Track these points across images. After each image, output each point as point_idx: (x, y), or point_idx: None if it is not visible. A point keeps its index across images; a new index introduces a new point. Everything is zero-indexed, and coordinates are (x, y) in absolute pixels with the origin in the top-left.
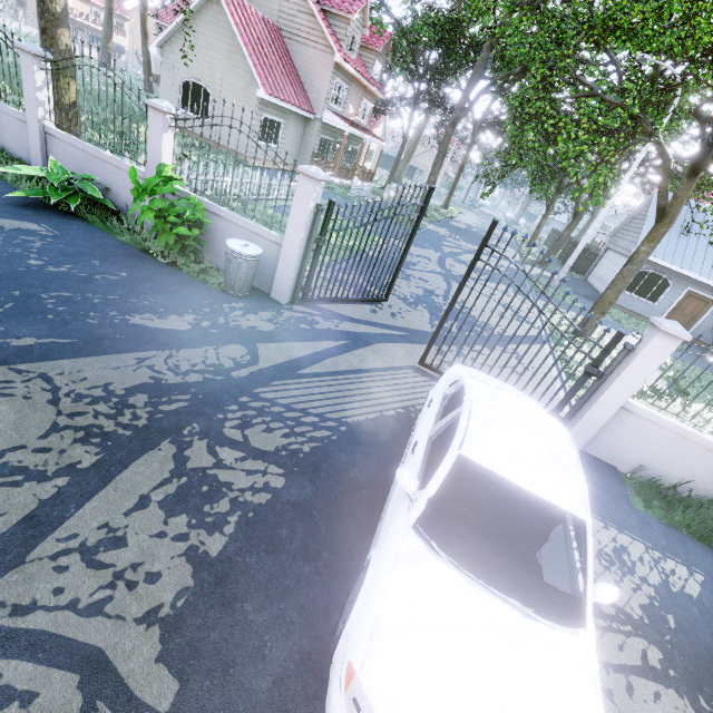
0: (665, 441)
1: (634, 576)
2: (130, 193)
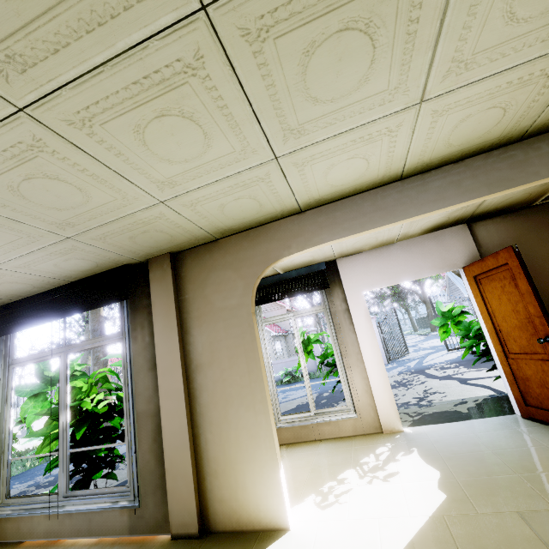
0: None
1: None
2: (307, 365)
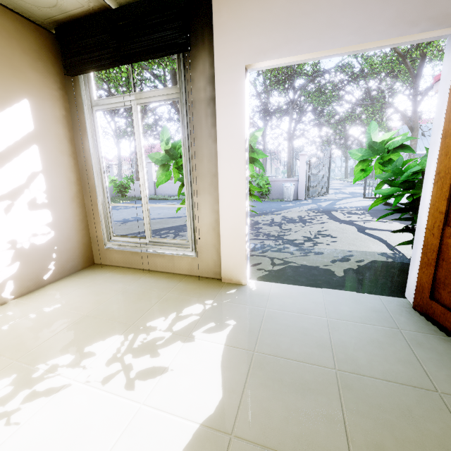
0: None
1: None
2: None
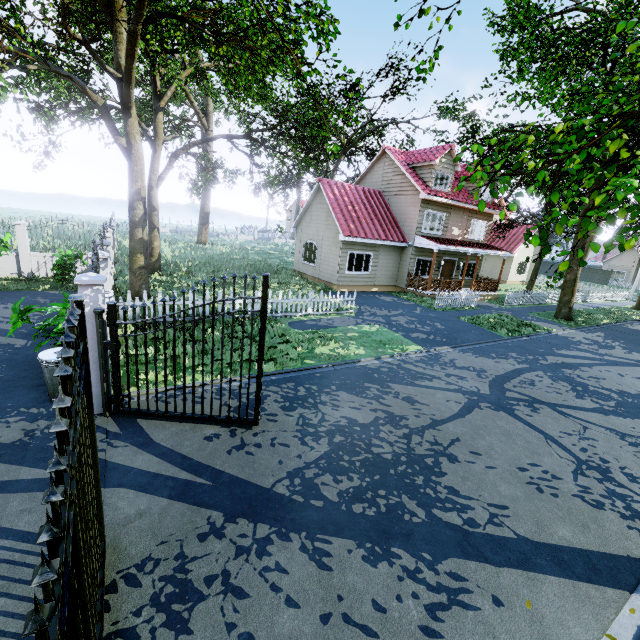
0: None
1: None
2: None
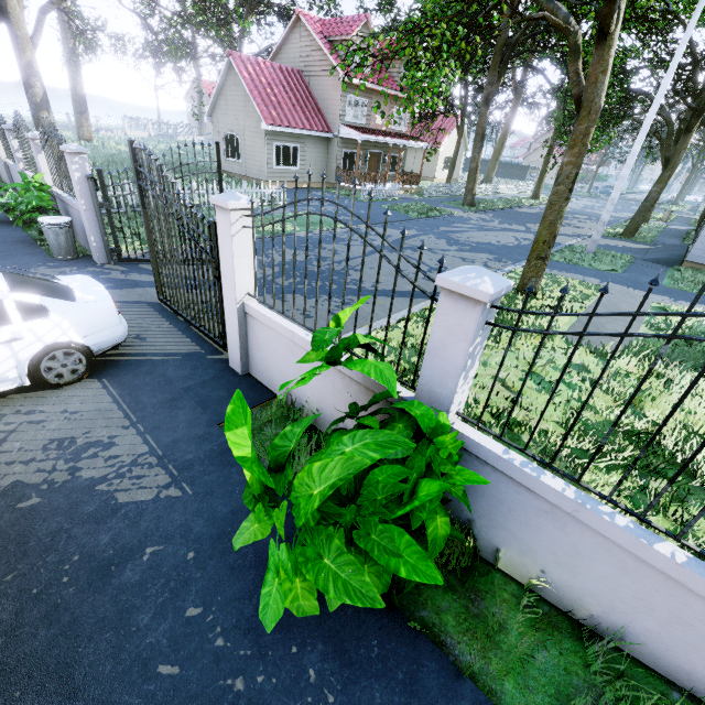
0: (287, 351)
1: (68, 463)
2: None
